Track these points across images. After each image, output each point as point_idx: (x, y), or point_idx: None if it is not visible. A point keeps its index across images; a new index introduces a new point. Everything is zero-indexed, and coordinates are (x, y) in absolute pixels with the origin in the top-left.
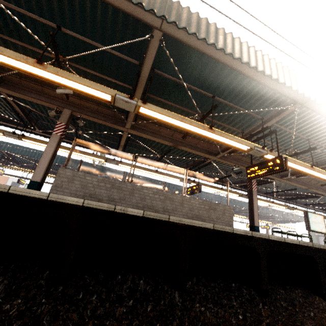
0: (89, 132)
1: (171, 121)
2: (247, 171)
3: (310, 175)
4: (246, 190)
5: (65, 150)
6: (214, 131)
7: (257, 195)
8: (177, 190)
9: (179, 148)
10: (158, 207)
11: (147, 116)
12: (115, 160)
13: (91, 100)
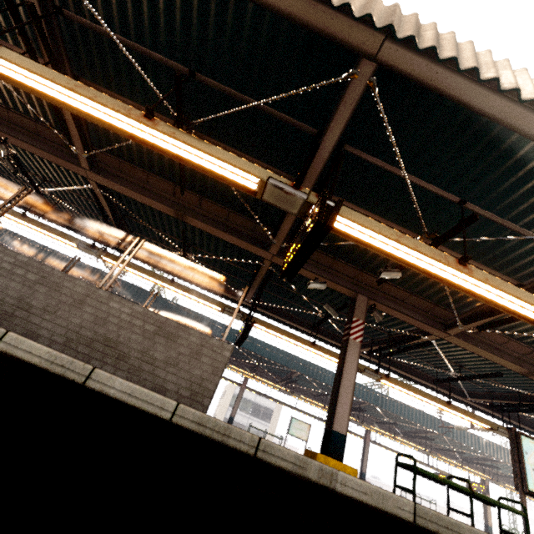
0: (55, 189)
1: (61, 96)
2: (284, 260)
3: (470, 294)
4: (395, 370)
5: (12, 217)
6: (157, 124)
7: (424, 387)
8: (267, 355)
9: (190, 223)
10: (8, 294)
11: (15, 84)
12: (95, 248)
13: (24, 111)
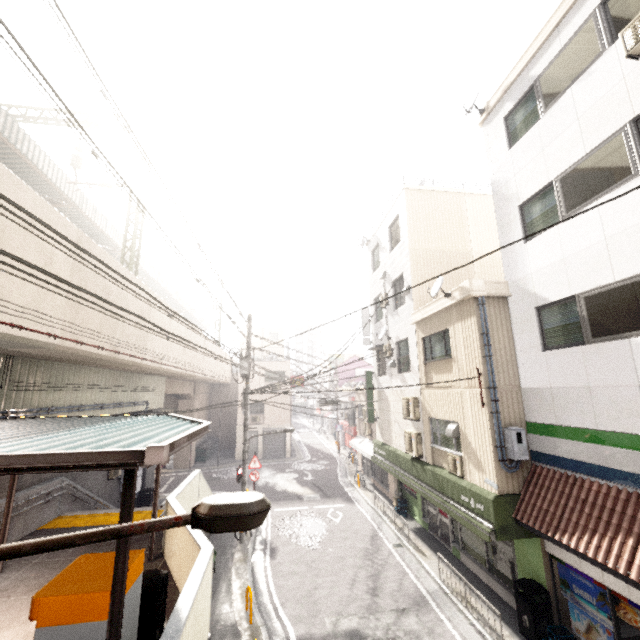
0: None
1: None
2: None
3: None
4: None
5: None
6: None
7: None
8: None
9: None
10: None
11: None
12: None
13: None
